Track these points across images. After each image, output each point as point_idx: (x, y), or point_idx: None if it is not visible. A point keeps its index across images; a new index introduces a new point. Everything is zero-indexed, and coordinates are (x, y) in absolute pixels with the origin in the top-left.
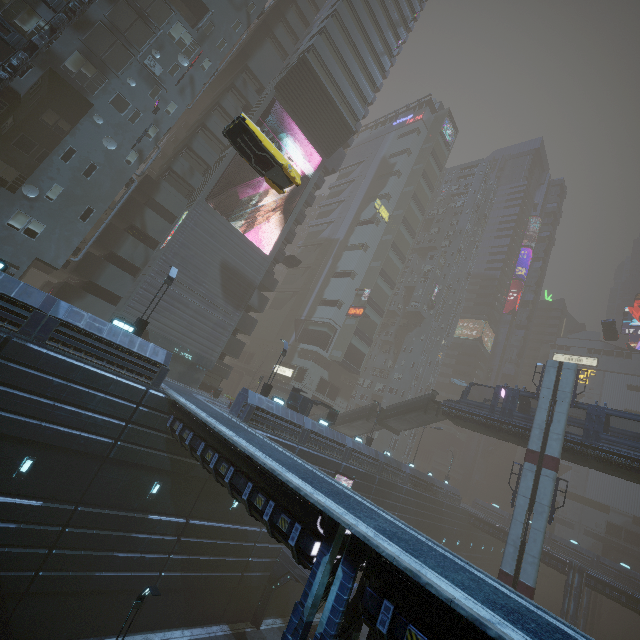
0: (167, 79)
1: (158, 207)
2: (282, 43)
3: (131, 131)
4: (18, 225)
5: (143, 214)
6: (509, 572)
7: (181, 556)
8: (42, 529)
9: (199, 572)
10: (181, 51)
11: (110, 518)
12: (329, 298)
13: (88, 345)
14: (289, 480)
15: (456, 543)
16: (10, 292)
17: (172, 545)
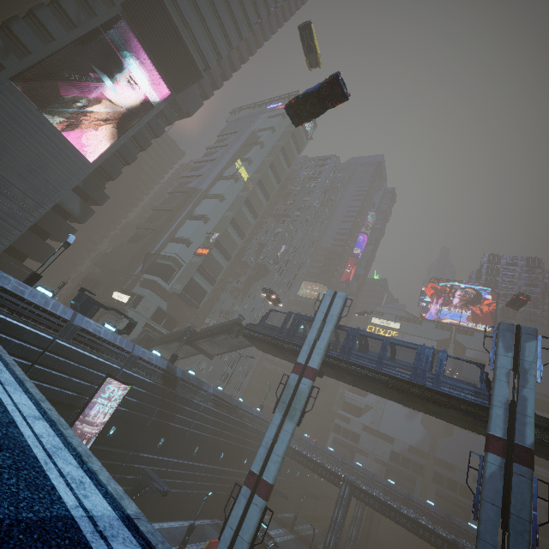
0: None
1: None
2: None
3: None
4: None
5: None
6: (256, 471)
7: None
8: None
9: None
10: None
11: None
12: (180, 236)
13: None
14: None
15: None
16: None
17: None
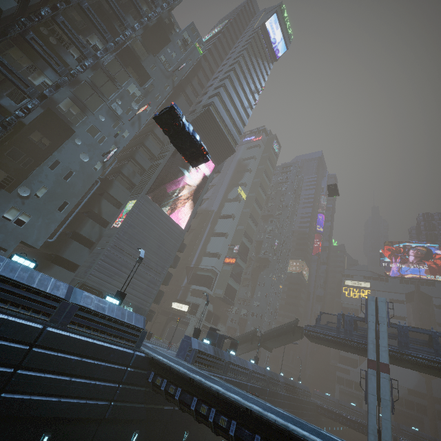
0: (124, 116)
1: (110, 198)
2: (190, 97)
3: (99, 149)
4: (10, 217)
5: (100, 203)
6: None
7: None
8: None
9: None
10: (134, 100)
11: None
12: (211, 251)
13: (95, 322)
14: (305, 435)
15: None
16: (46, 288)
17: None
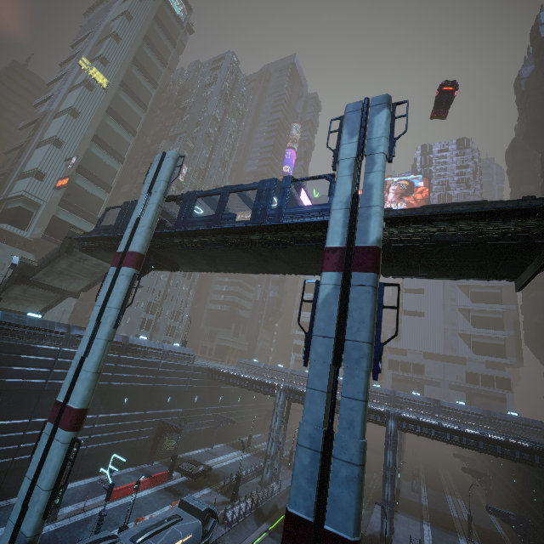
0: None
1: None
2: None
3: None
4: None
5: None
6: (62, 400)
7: None
8: None
9: None
10: None
11: None
12: (28, 170)
13: None
14: None
15: (194, 400)
16: None
17: None
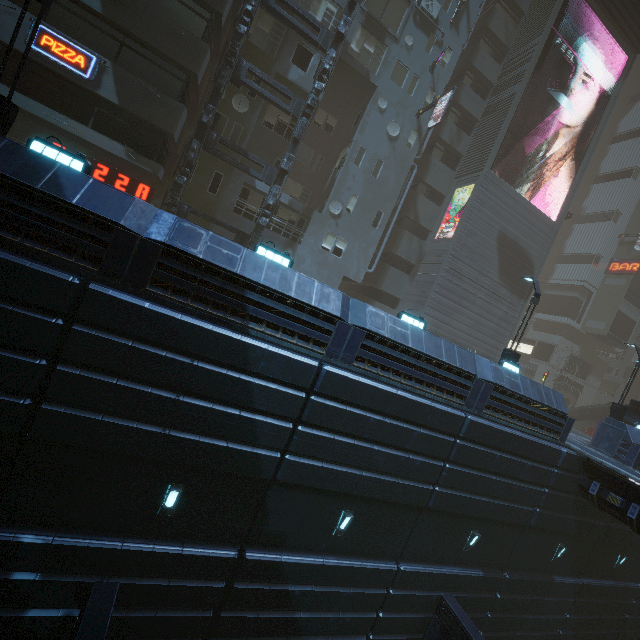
0: (441, 18)
1: (425, 190)
2: None
3: (410, 105)
4: (328, 246)
5: (415, 203)
6: None
7: (574, 615)
8: (483, 597)
9: (585, 629)
10: None
11: (527, 584)
12: (576, 252)
13: (508, 405)
14: None
15: None
16: (454, 362)
17: (569, 606)
